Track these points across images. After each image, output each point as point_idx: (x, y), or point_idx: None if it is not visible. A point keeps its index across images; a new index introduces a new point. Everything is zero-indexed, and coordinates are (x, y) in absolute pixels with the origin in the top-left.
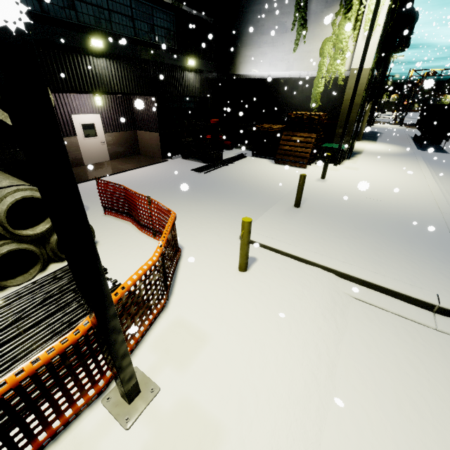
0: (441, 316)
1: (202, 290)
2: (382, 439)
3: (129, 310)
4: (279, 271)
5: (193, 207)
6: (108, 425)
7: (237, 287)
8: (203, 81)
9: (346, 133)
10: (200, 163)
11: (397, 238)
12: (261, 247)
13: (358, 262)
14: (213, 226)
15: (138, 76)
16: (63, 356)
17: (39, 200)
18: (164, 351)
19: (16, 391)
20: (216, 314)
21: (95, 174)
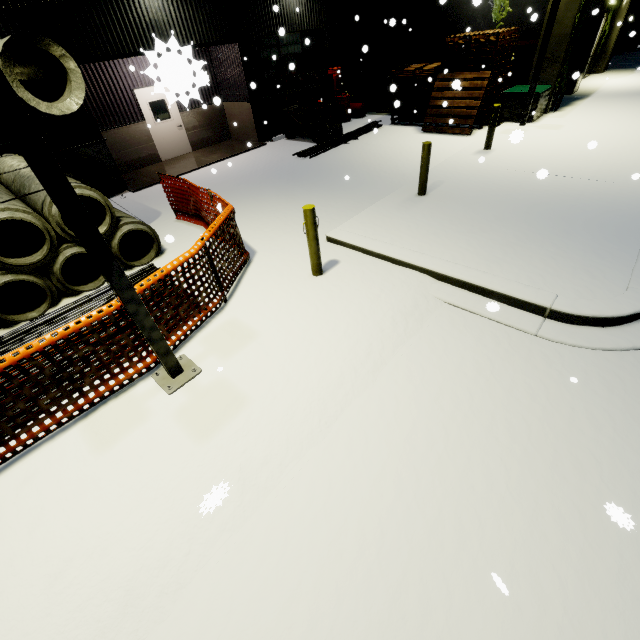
0: (553, 321)
1: (264, 294)
2: (401, 420)
3: (169, 300)
4: (361, 275)
5: (282, 204)
6: (156, 391)
7: (303, 291)
8: (313, 1)
9: (552, 62)
10: (310, 143)
11: (552, 229)
12: (350, 248)
13: (470, 261)
14: (299, 226)
15: (209, 13)
16: (102, 324)
17: (93, 200)
18: (212, 345)
19: (68, 343)
20: (271, 316)
21: (173, 172)
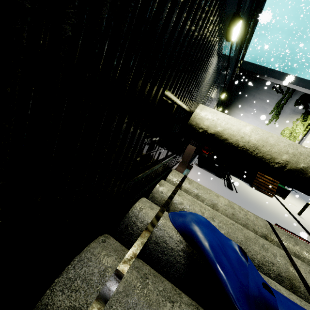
0: None
1: None
2: None
3: None
4: None
5: None
6: None
7: None
8: None
9: None
10: (214, 175)
11: None
12: None
13: None
14: None
15: None
16: None
17: None
18: None
19: None
20: None
21: None
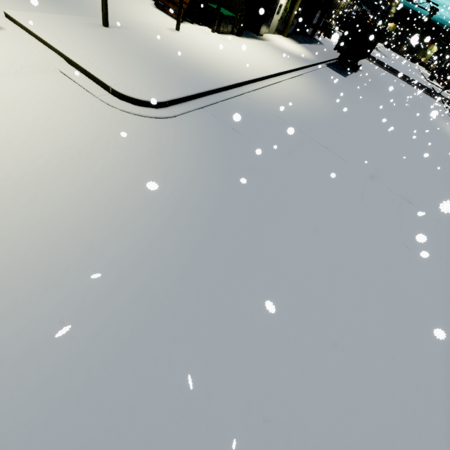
0: (113, 96)
1: None
2: None
3: None
4: (12, 39)
5: None
6: None
7: None
8: None
9: None
10: None
11: (158, 68)
12: (20, 26)
13: (92, 59)
14: None
15: None
16: None
17: None
18: None
19: None
20: None
21: None
